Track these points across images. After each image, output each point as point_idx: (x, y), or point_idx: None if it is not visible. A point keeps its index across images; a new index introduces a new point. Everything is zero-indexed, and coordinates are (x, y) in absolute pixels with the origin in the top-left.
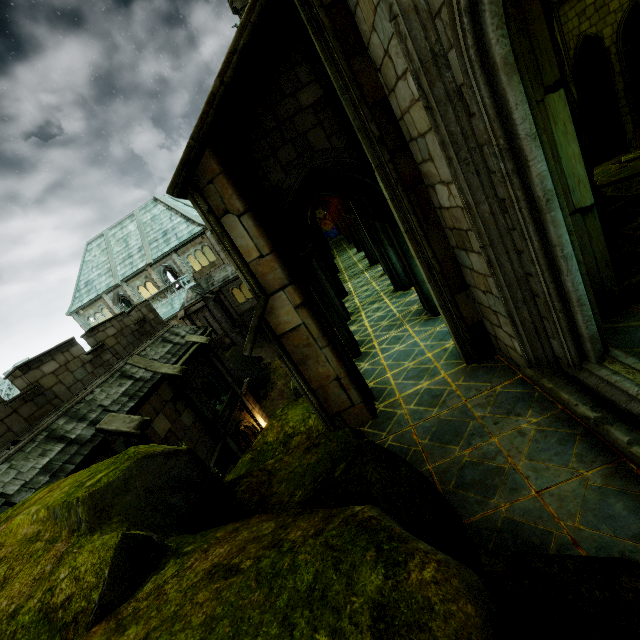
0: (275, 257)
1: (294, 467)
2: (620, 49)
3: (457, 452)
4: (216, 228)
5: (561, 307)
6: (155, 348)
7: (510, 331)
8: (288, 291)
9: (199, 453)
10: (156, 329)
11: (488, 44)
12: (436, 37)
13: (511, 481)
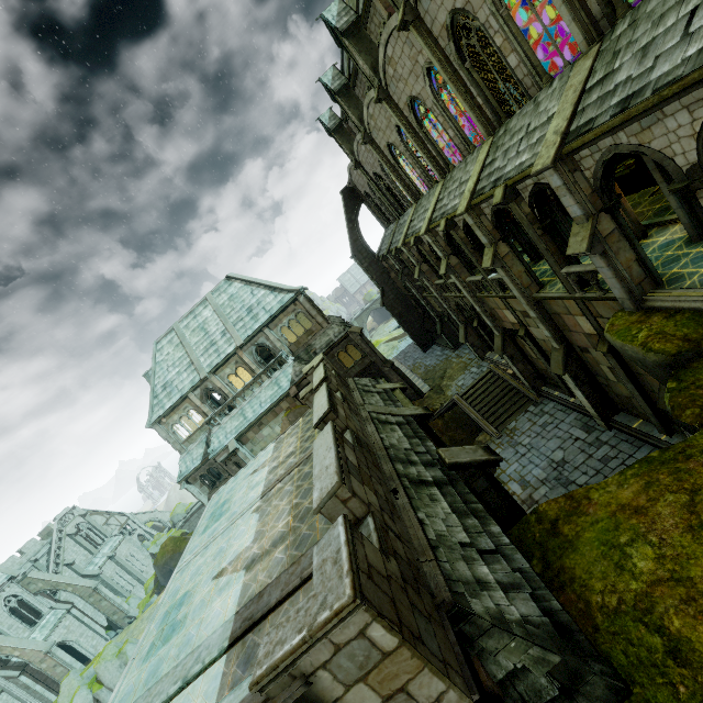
0: None
1: None
2: None
3: None
4: None
5: None
6: (368, 398)
7: None
8: None
9: None
10: (346, 382)
11: None
12: None
13: None
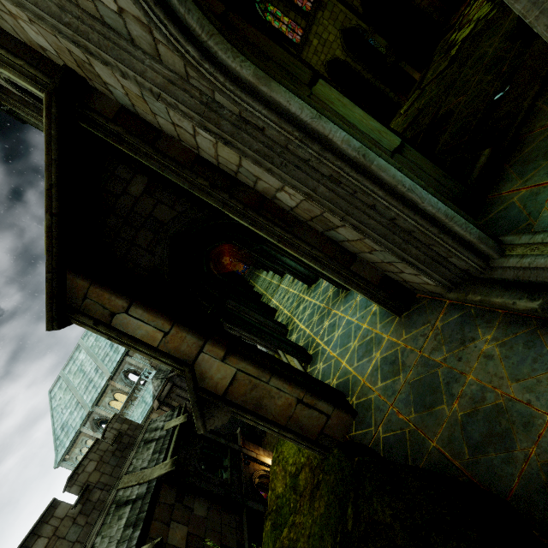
0: (178, 327)
1: (309, 528)
2: (353, 57)
3: (447, 411)
4: (110, 334)
5: (437, 229)
6: (140, 456)
7: (412, 271)
8: (207, 350)
9: (228, 539)
10: (135, 436)
11: (236, 73)
12: (198, 92)
13: (517, 415)
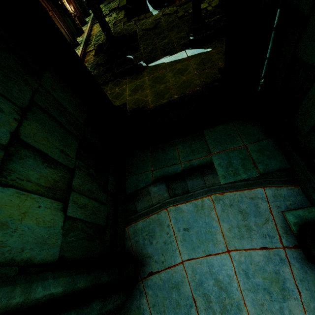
0: None
1: None
2: None
3: None
4: None
5: None
6: None
7: None
8: None
9: None
10: None
11: None
12: None
13: None
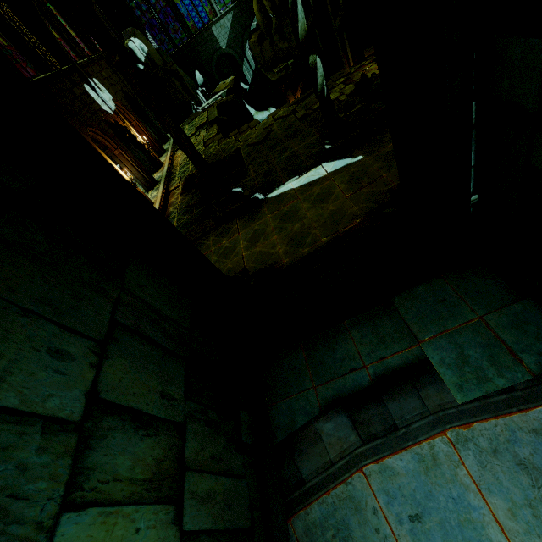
0: None
1: None
2: None
3: None
4: None
5: None
6: None
7: None
8: None
9: None
10: None
11: None
12: None
13: None
